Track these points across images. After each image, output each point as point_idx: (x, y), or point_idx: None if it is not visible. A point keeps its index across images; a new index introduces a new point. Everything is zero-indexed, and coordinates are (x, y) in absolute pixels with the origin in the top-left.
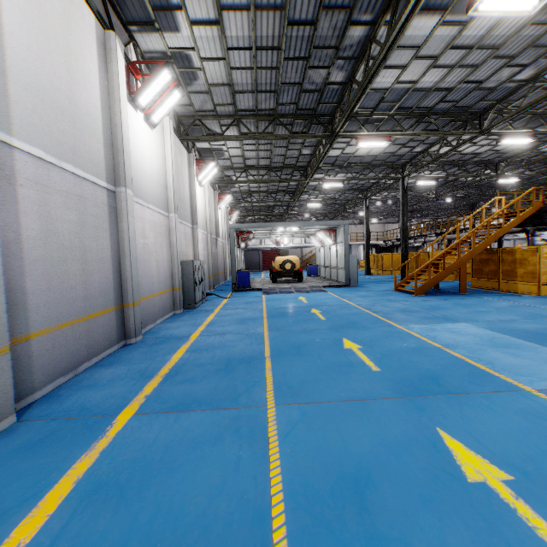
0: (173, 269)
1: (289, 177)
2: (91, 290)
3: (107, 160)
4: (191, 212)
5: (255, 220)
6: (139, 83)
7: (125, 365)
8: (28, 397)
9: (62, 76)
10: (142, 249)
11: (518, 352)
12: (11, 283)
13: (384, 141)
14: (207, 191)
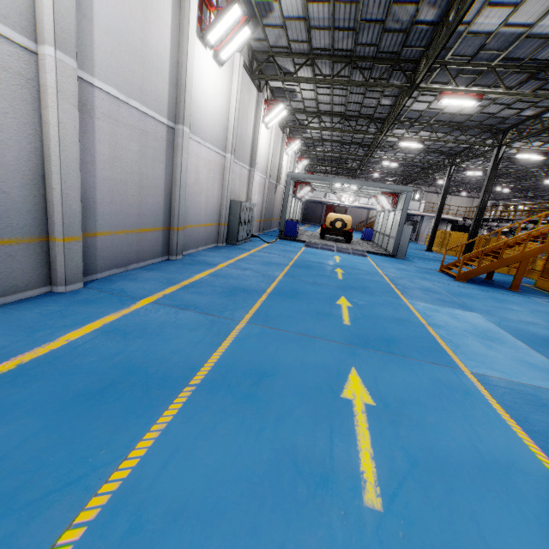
0: (221, 206)
1: (365, 128)
2: (145, 210)
3: (170, 98)
4: (251, 154)
5: (326, 171)
6: (213, 17)
7: (160, 272)
8: (92, 275)
9: (138, 18)
10: (193, 184)
11: (498, 346)
12: (86, 193)
13: (473, 100)
14: (273, 134)
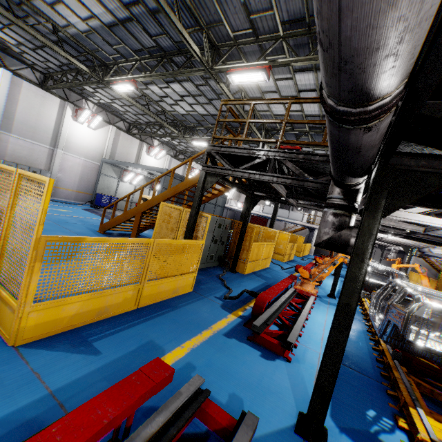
0: None
1: None
2: None
3: None
4: (57, 139)
5: None
6: None
7: None
8: None
9: None
10: None
11: None
12: None
13: (124, 83)
14: (109, 136)
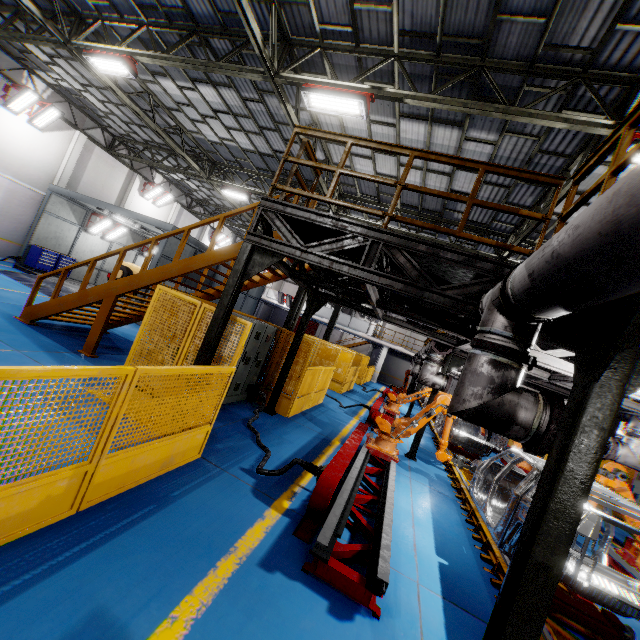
0: None
1: None
2: None
3: None
4: None
5: None
6: None
7: None
8: None
9: None
10: None
11: None
12: None
13: (112, 58)
14: (71, 148)
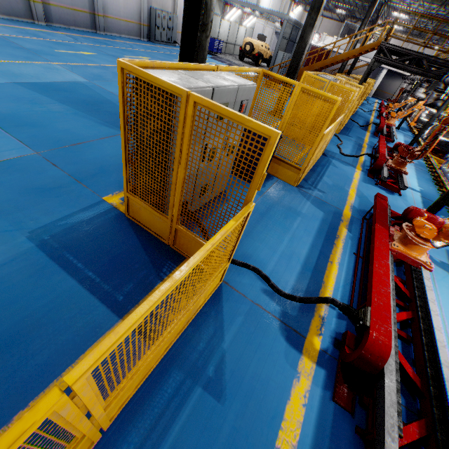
0: (141, 11)
1: None
2: None
3: None
4: None
5: None
6: None
7: (82, 33)
8: (51, 24)
9: None
10: None
11: None
12: None
13: None
14: None
